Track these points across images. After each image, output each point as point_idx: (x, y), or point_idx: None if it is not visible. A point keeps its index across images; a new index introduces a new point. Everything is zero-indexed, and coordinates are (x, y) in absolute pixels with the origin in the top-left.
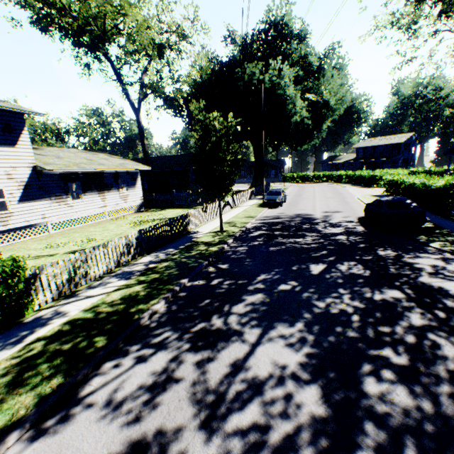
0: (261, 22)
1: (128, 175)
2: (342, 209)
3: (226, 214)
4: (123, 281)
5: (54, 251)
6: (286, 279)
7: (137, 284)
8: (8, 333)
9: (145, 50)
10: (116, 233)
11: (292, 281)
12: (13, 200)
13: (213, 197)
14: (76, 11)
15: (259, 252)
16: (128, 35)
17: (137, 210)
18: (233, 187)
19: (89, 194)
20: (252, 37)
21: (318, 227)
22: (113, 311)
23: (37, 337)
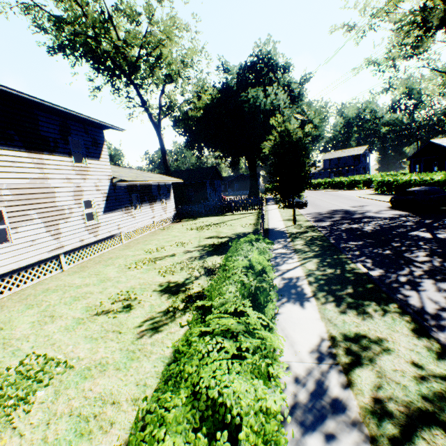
0: (251, 55)
1: (165, 187)
2: (362, 204)
3: (270, 215)
4: (294, 259)
5: (165, 253)
6: (417, 243)
7: (312, 258)
8: (279, 294)
9: (153, 75)
10: (195, 237)
11: (425, 243)
12: (100, 211)
13: (293, 195)
14: (120, 40)
15: (359, 233)
16: (149, 62)
17: (172, 221)
18: (225, 199)
19: (144, 205)
20: (245, 68)
21: (369, 215)
22: (334, 273)
23: (310, 292)
